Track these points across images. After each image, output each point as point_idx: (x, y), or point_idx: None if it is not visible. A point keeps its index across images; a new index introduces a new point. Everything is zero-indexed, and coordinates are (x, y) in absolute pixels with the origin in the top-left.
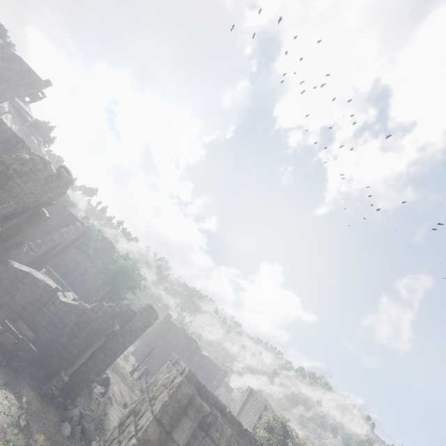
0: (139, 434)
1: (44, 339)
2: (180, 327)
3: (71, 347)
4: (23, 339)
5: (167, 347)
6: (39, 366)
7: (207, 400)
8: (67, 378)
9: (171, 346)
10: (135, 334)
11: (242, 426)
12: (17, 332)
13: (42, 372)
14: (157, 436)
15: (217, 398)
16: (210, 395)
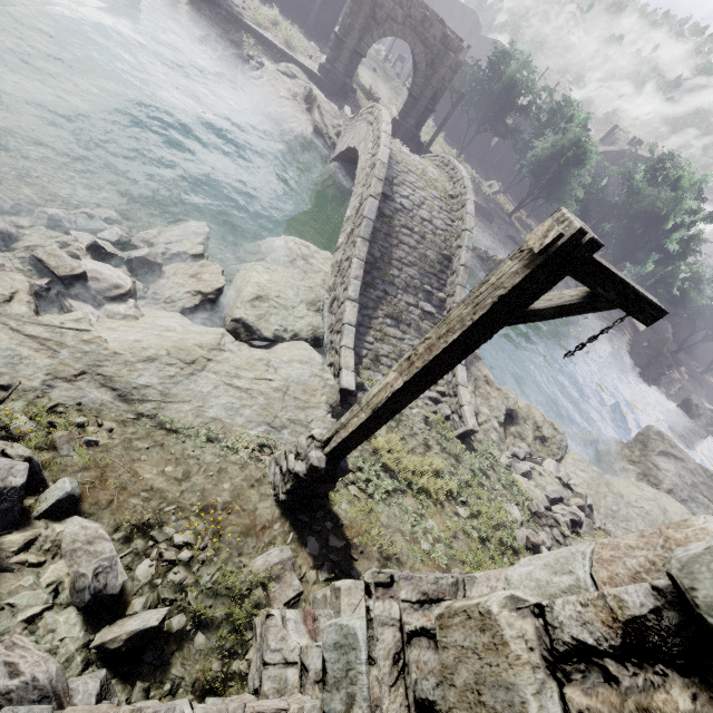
0: None
1: None
2: None
3: None
4: None
5: None
6: (294, 16)
7: None
8: (315, 18)
9: None
10: None
11: None
12: None
13: (298, 19)
14: None
15: None
16: None
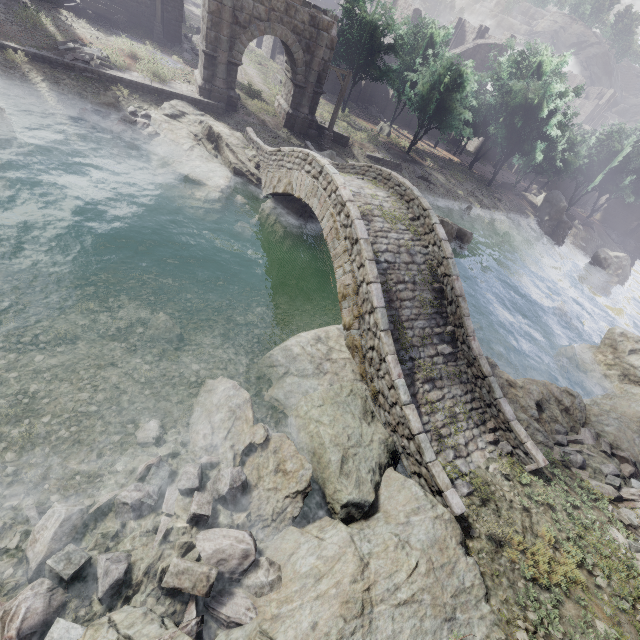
0: (207, 11)
1: (118, 3)
2: None
3: (143, 1)
4: (107, 4)
5: None
6: (137, 28)
7: None
8: (161, 25)
9: None
10: None
11: None
12: (99, 1)
13: (143, 30)
14: (217, 8)
15: None
16: None
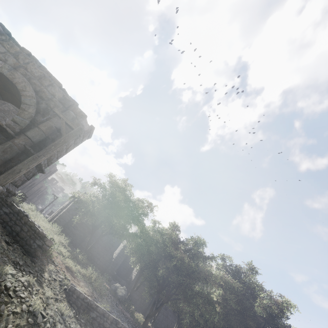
0: None
1: None
2: None
3: None
4: None
5: None
6: None
7: (3, 30)
8: None
9: None
10: (8, 114)
11: (30, 52)
12: None
13: None
14: None
15: (14, 38)
16: (6, 30)
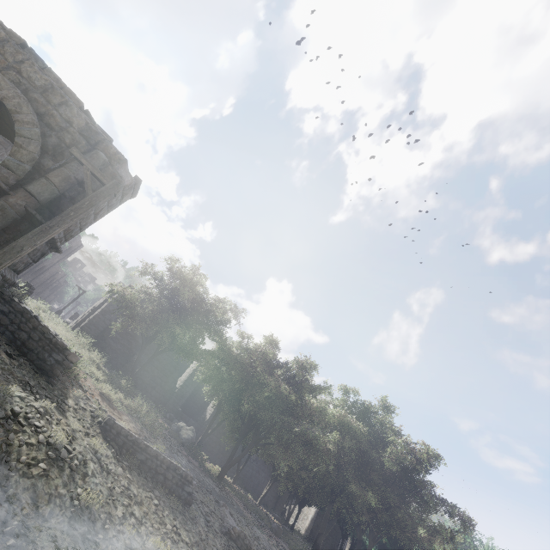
0: None
1: None
2: None
3: None
4: None
5: None
6: None
7: None
8: None
9: None
10: None
11: (25, 41)
12: None
13: None
14: None
15: None
16: None
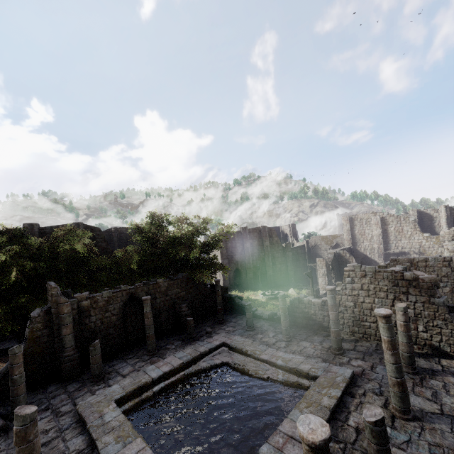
0: None
1: None
2: (241, 230)
3: None
4: None
5: (247, 255)
6: None
7: None
8: None
9: (249, 252)
10: None
11: None
12: None
13: None
14: None
15: None
16: None
